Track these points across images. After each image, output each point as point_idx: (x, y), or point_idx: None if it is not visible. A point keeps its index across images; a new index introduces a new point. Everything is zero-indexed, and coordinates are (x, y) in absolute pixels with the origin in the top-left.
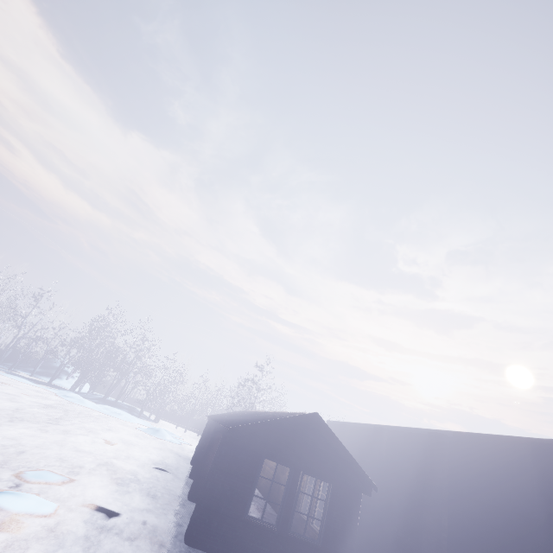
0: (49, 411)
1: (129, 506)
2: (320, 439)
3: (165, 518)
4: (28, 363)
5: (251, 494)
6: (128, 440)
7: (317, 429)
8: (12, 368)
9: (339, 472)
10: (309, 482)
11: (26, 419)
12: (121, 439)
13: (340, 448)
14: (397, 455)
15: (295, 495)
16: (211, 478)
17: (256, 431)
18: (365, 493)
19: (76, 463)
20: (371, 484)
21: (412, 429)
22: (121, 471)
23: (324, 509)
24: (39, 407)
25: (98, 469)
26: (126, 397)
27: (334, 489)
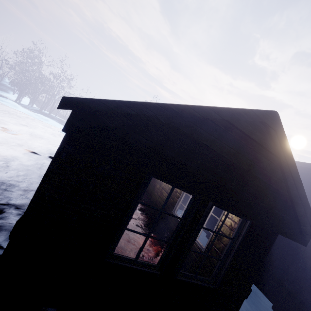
0: None
1: None
2: (262, 161)
3: None
4: None
5: (119, 230)
6: (40, 134)
7: (265, 145)
8: None
9: (275, 213)
10: None
11: None
12: (32, 133)
13: (290, 180)
14: None
15: (195, 232)
16: (35, 198)
17: (140, 123)
18: (301, 243)
19: None
20: None
21: (300, 164)
22: None
23: (229, 248)
24: None
25: None
26: (58, 113)
27: (249, 227)
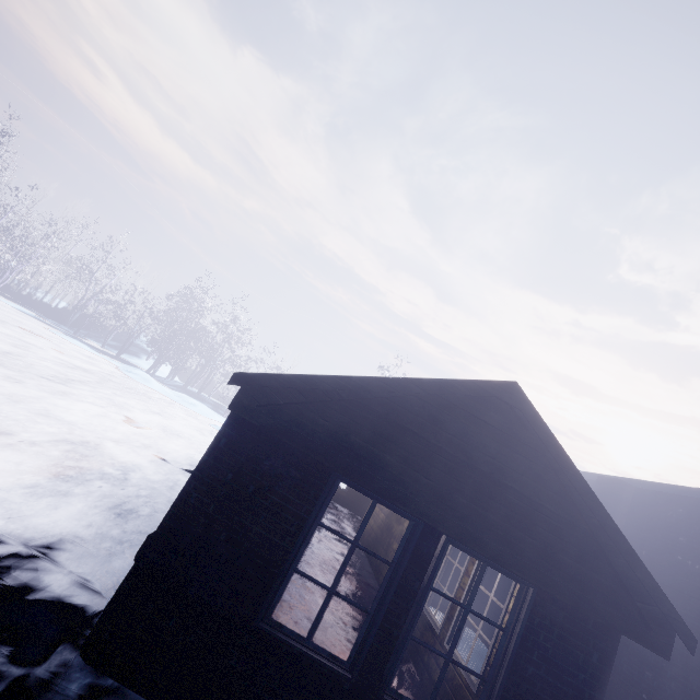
0: (73, 372)
1: (21, 522)
2: (514, 460)
3: (102, 565)
4: (100, 332)
5: (283, 567)
6: (178, 430)
7: (510, 431)
8: (82, 335)
9: (565, 564)
10: (450, 552)
11: (4, 364)
12: (166, 426)
13: (577, 496)
14: (662, 542)
15: (417, 596)
16: (179, 500)
17: (316, 399)
18: (651, 647)
19: (6, 427)
20: (677, 625)
21: None
22: (104, 460)
23: (499, 651)
24: (61, 365)
25: (50, 446)
26: (213, 392)
27: (537, 604)
